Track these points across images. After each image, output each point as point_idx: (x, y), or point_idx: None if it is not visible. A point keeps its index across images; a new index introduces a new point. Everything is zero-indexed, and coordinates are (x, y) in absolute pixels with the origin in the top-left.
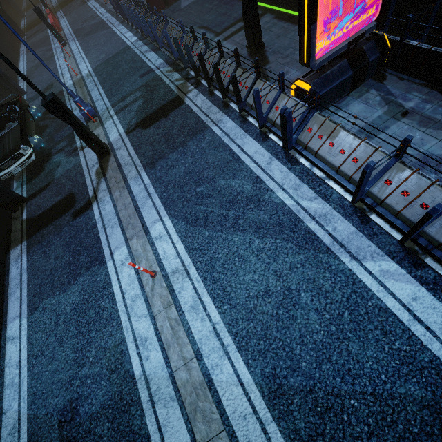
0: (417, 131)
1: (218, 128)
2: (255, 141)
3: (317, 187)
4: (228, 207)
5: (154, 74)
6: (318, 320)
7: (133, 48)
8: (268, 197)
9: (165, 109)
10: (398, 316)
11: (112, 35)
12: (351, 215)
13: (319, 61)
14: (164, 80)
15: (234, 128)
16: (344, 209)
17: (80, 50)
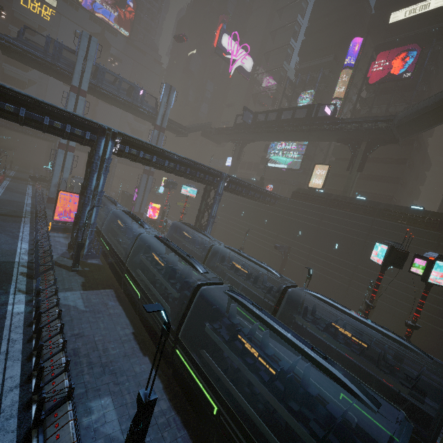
0: (64, 239)
1: (24, 224)
2: (30, 228)
3: (31, 236)
4: (4, 231)
5: (22, 210)
6: (1, 242)
7: (25, 204)
8: (17, 233)
9: (13, 216)
10: (18, 246)
11: (23, 197)
12: (31, 239)
13: (55, 220)
14: (24, 213)
15: (28, 226)
16: (31, 239)
17: (1, 192)
